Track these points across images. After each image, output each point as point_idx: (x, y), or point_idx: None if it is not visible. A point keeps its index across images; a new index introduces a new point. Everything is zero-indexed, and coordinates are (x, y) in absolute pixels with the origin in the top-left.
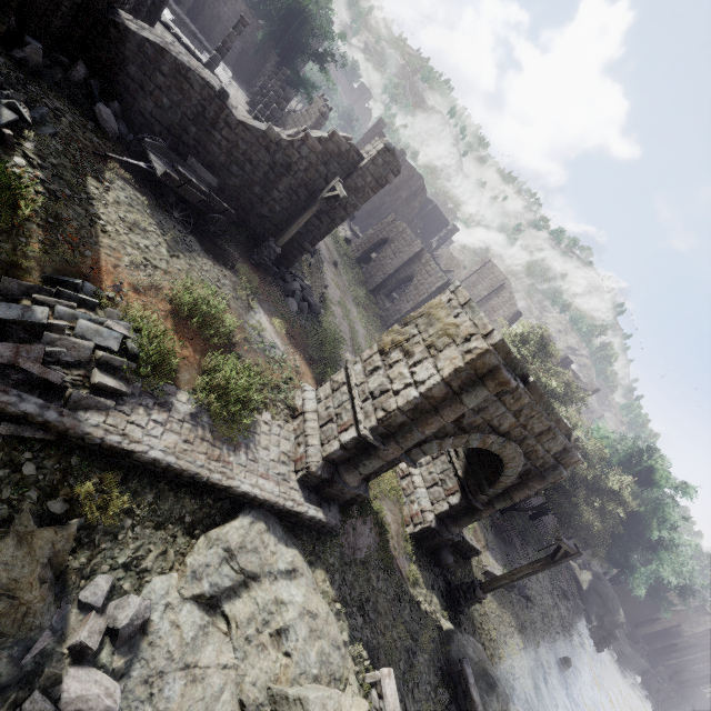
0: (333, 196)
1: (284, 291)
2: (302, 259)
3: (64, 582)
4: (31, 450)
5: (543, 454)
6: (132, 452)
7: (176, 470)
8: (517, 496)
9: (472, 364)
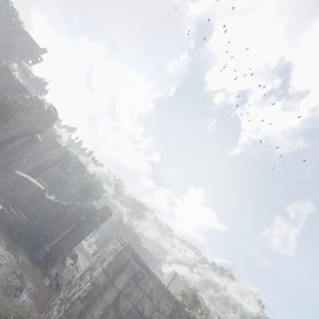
0: (80, 221)
1: (45, 275)
2: (66, 266)
3: None
4: None
5: None
6: None
7: None
8: None
9: (117, 258)
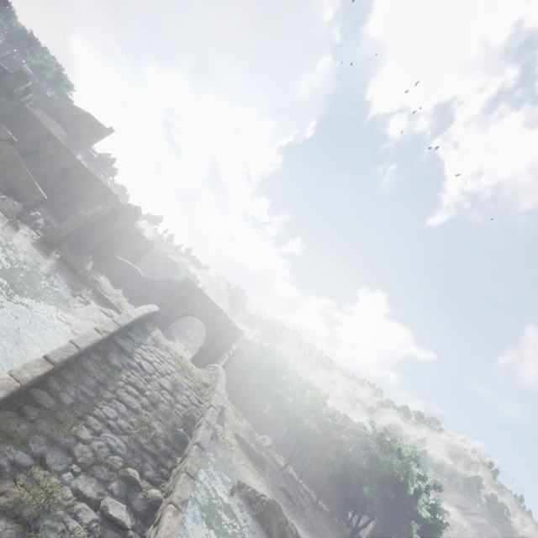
0: (168, 288)
1: None
2: None
3: (79, 293)
4: (80, 281)
5: (220, 322)
6: (97, 288)
7: (104, 296)
8: (217, 344)
9: (182, 283)
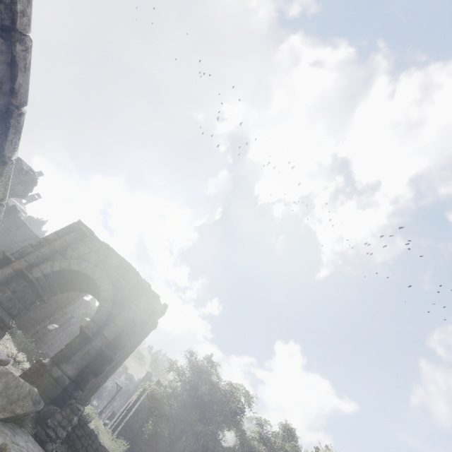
0: None
1: None
2: None
3: None
4: None
5: (126, 285)
6: None
7: None
8: (118, 319)
9: (68, 227)
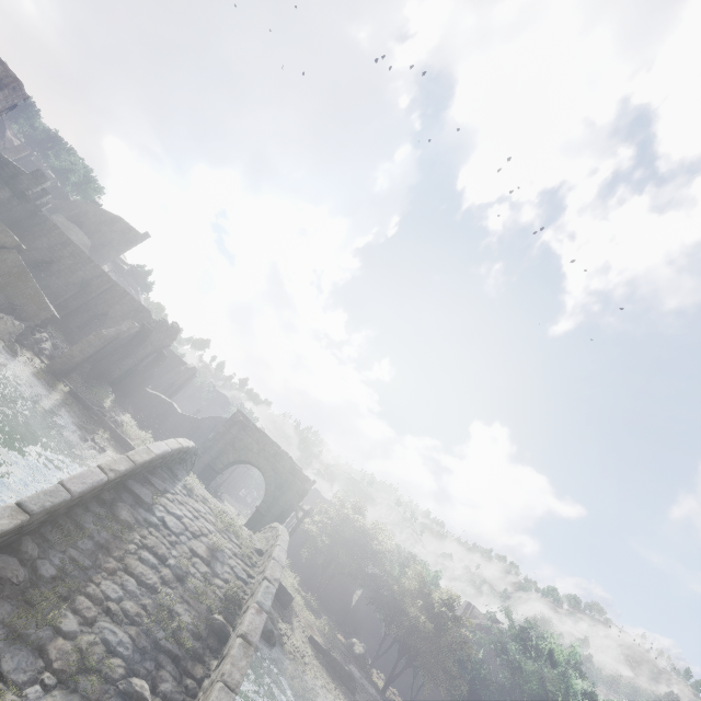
0: (214, 427)
1: None
2: None
3: (91, 437)
4: (94, 422)
5: (283, 470)
6: (116, 430)
7: (125, 440)
8: (280, 501)
9: (231, 418)
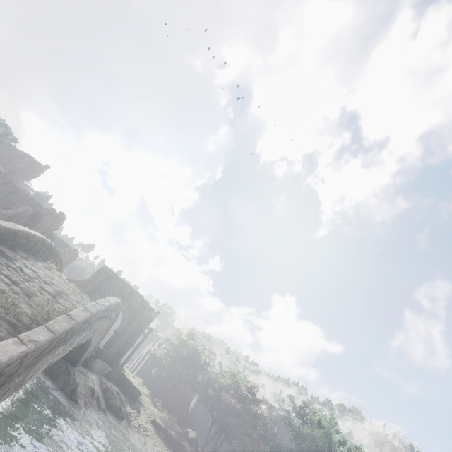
0: None
1: None
2: None
3: None
4: None
5: (136, 304)
6: None
7: None
8: (133, 325)
9: (99, 270)
